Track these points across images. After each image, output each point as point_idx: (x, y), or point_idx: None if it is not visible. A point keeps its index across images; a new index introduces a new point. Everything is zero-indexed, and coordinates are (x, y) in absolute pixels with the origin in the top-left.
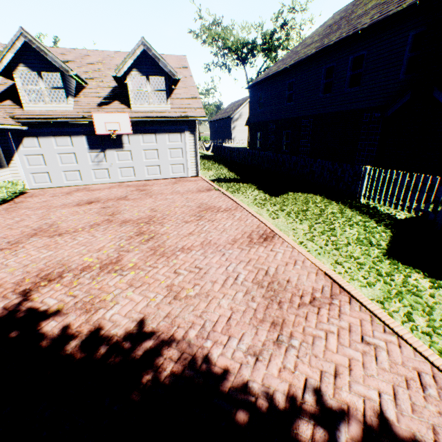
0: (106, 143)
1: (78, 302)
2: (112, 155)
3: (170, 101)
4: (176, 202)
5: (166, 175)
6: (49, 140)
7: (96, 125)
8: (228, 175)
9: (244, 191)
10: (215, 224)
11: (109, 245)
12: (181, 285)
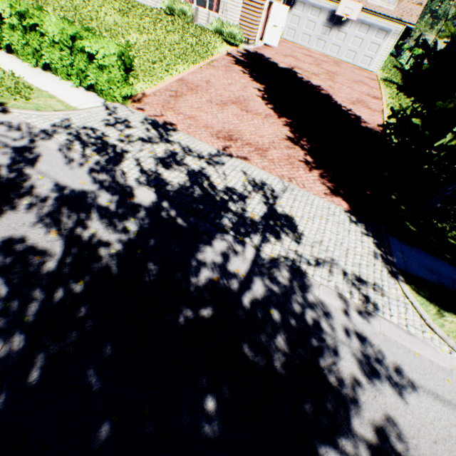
0: (336, 23)
1: (305, 76)
2: (334, 33)
3: (398, 2)
4: (349, 75)
5: (355, 62)
6: (308, 9)
7: (339, 7)
8: (396, 81)
9: (391, 89)
10: (359, 87)
11: (315, 71)
12: (333, 88)
